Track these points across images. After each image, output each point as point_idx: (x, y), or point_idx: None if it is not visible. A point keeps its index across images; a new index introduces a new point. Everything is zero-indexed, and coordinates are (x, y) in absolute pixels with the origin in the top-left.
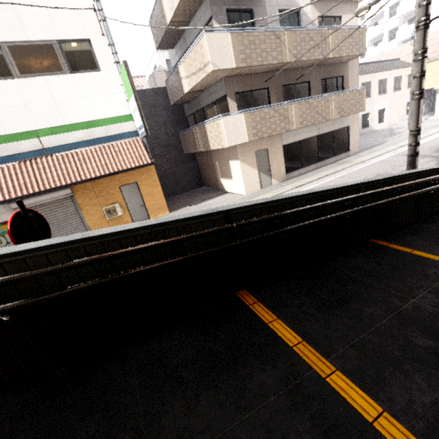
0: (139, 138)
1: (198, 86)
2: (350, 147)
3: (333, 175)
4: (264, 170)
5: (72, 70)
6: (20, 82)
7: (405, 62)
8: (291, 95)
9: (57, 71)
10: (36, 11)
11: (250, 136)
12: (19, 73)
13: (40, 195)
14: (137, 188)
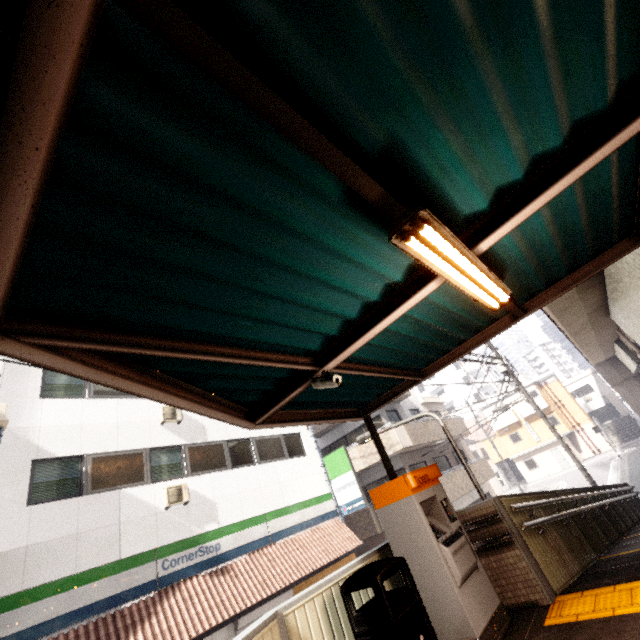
0: (339, 518)
1: (375, 463)
2: None
3: None
4: None
5: (289, 456)
6: (259, 467)
7: (467, 439)
8: (439, 466)
9: (282, 457)
10: None
11: None
12: (259, 460)
13: (267, 602)
14: None
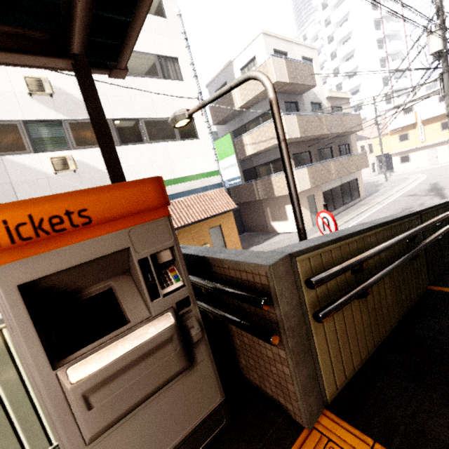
0: (223, 189)
1: (263, 150)
2: (360, 194)
3: (365, 212)
4: (313, 211)
5: (181, 138)
6: (149, 146)
7: (362, 136)
8: (322, 156)
9: (173, 139)
10: (163, 99)
11: (311, 184)
12: (149, 139)
13: None
14: (220, 231)
